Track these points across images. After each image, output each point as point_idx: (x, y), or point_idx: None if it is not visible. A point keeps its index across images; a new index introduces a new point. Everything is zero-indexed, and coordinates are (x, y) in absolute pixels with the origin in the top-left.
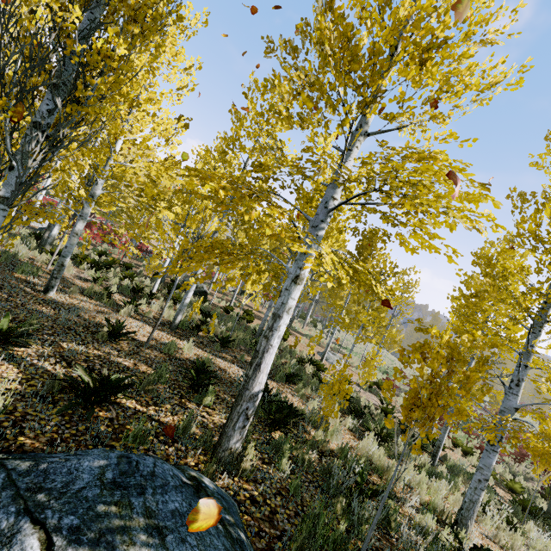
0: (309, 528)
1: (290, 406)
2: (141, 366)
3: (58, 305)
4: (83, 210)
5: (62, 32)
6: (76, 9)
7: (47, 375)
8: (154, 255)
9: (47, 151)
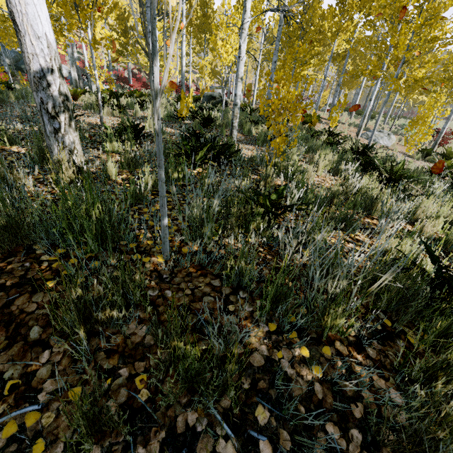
0: (3, 201)
1: (228, 147)
2: None
3: None
4: None
5: None
6: None
7: None
8: None
9: None
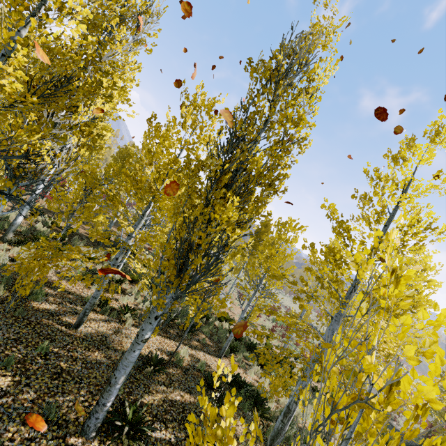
0: None
1: (257, 393)
2: (184, 395)
3: (95, 340)
4: (116, 260)
5: (227, 246)
6: (237, 230)
7: (169, 445)
8: (99, 224)
9: (177, 298)
